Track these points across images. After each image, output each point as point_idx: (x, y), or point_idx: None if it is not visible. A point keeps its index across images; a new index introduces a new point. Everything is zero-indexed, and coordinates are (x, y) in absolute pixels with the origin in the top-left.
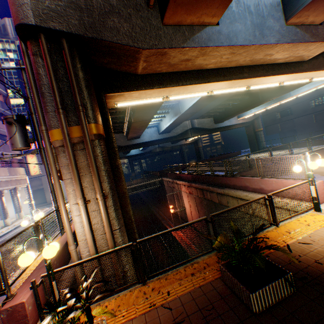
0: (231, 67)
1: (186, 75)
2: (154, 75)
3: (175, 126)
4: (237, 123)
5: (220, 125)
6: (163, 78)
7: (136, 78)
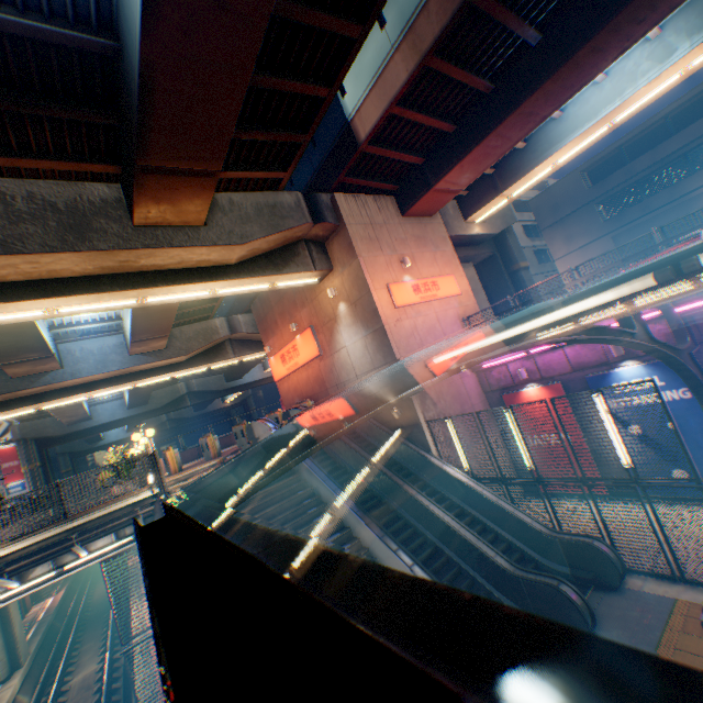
0: (101, 379)
1: (53, 393)
2: (19, 399)
3: (148, 397)
4: (265, 377)
5: (237, 383)
6: (29, 399)
7: (2, 403)
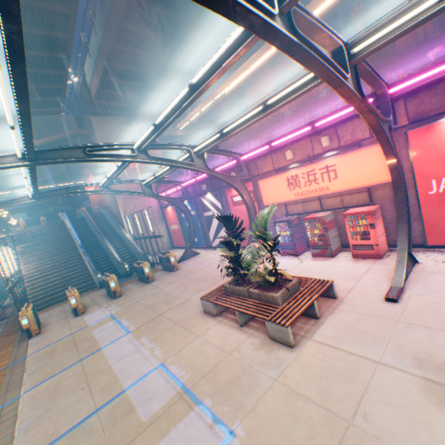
0: None
1: None
2: None
3: None
4: None
5: None
6: None
7: None
